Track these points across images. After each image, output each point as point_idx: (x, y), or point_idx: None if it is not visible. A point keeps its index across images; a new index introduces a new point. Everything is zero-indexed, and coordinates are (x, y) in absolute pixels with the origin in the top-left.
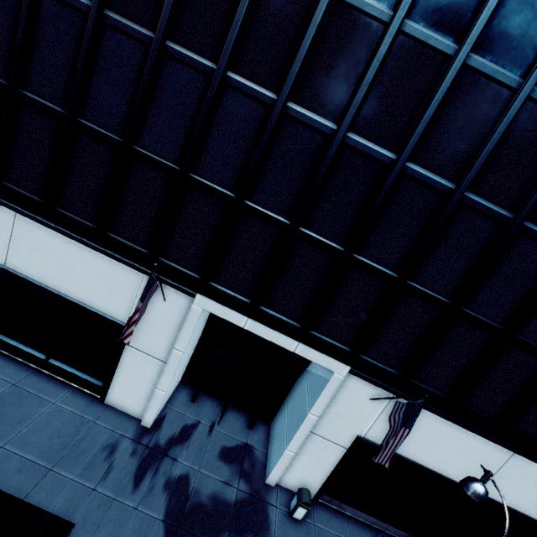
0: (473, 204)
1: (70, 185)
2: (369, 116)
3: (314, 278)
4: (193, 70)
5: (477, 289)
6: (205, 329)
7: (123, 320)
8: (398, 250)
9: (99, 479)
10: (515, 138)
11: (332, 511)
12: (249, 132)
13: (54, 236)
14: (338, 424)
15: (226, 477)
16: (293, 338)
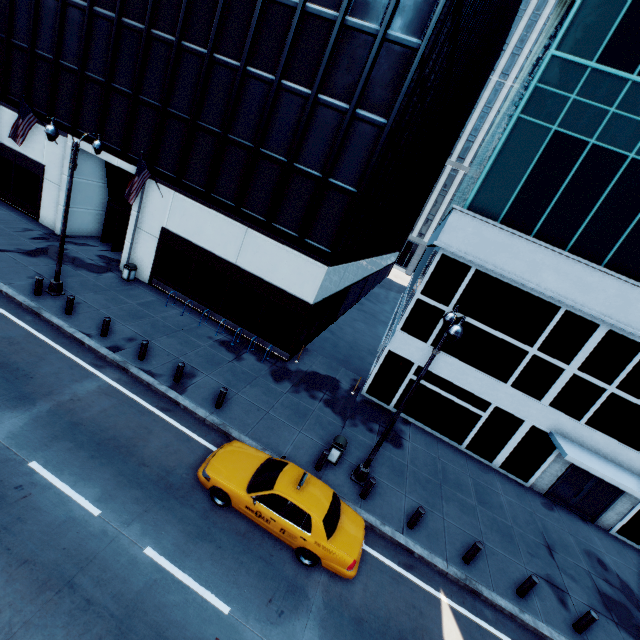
0: (187, 49)
1: (12, 80)
2: (130, 6)
3: (123, 116)
4: (53, 0)
5: (202, 107)
6: (109, 192)
7: (42, 162)
8: (158, 88)
9: (14, 231)
10: (197, 2)
11: (160, 291)
12: (81, 29)
13: (8, 112)
14: (151, 219)
15: (93, 259)
16: (116, 157)
